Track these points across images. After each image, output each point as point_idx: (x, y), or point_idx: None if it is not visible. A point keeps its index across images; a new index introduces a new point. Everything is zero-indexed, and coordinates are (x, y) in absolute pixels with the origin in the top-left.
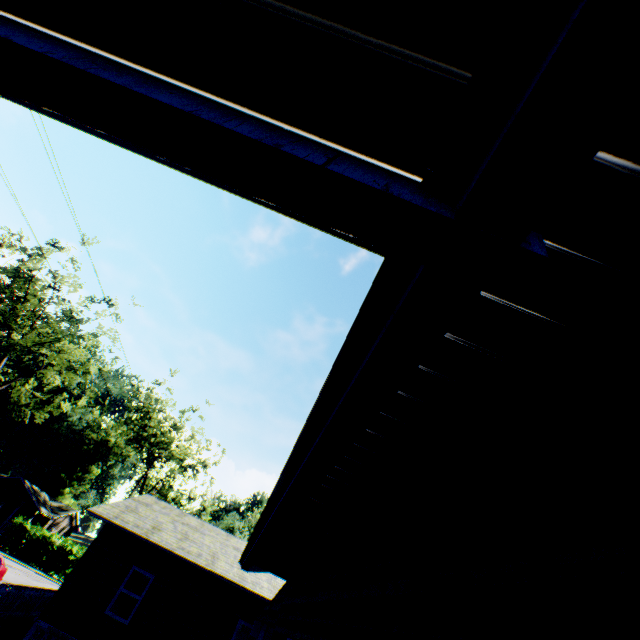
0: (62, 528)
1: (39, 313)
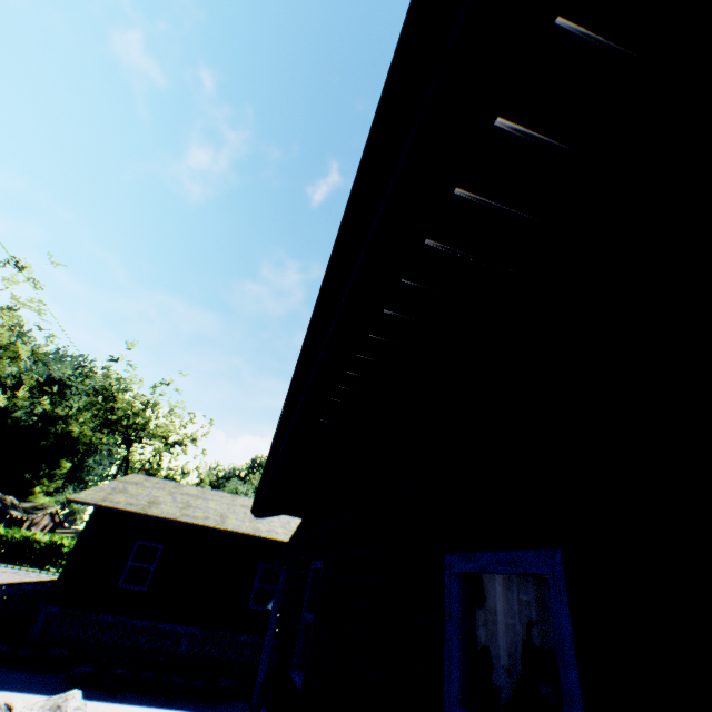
0: (44, 526)
1: None
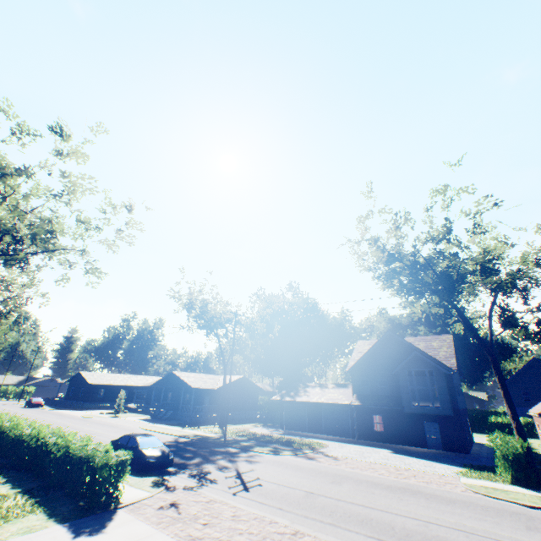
0: None
1: None
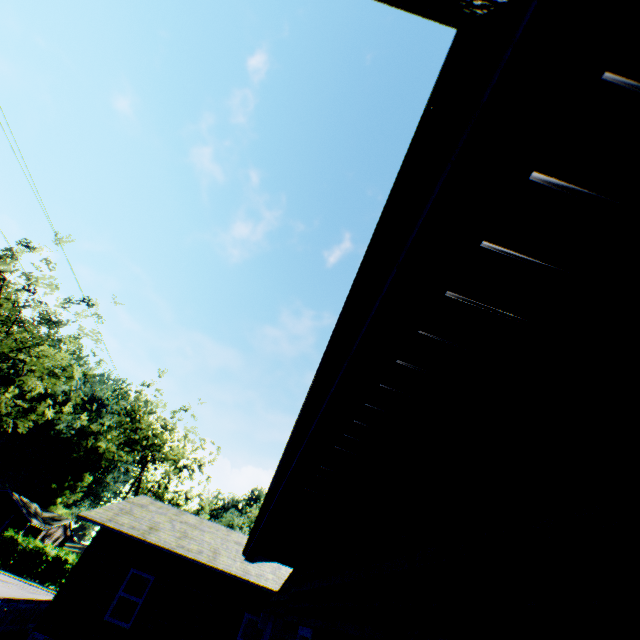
0: (56, 538)
1: (14, 318)
